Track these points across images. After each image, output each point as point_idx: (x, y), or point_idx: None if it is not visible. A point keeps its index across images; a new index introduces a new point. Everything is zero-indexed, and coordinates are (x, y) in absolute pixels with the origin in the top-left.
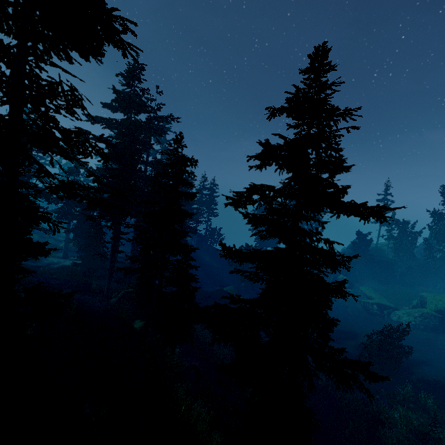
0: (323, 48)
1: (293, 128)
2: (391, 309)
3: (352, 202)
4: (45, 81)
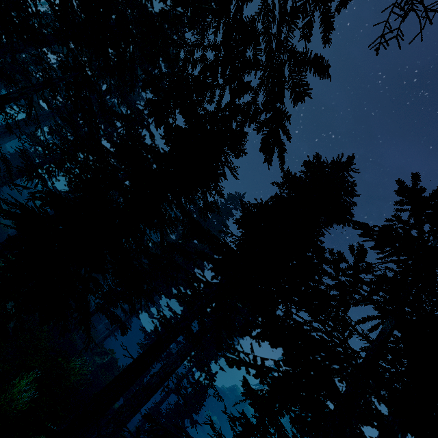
0: None
1: None
2: None
3: None
4: None
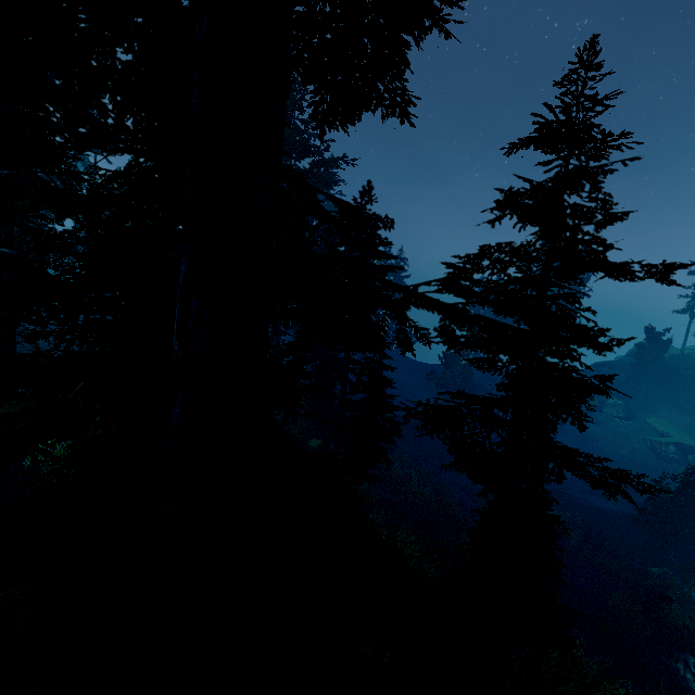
0: (592, 44)
1: (544, 164)
2: None
3: (627, 262)
4: None
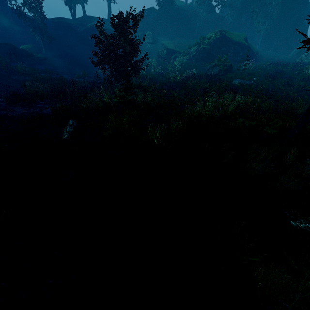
0: None
1: None
2: (178, 54)
3: None
4: None
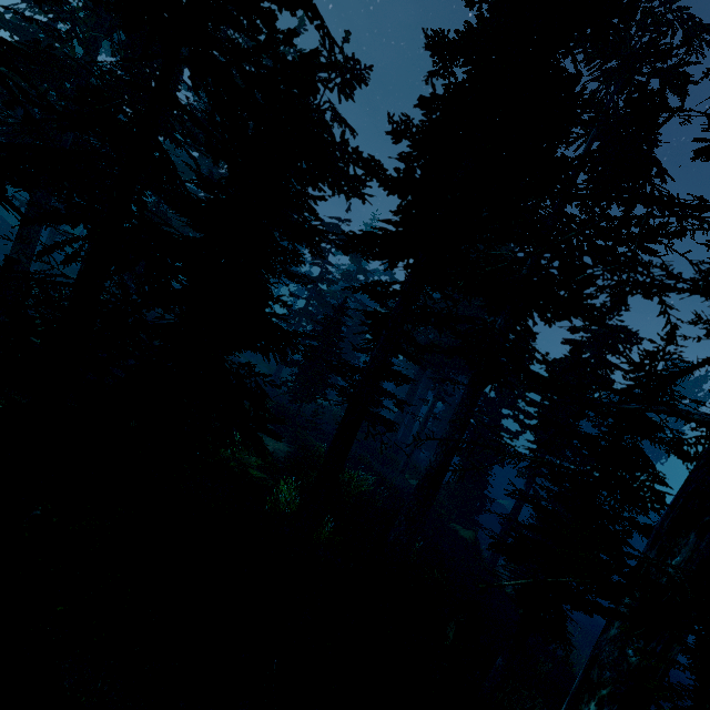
0: None
1: None
2: None
3: None
4: (543, 218)
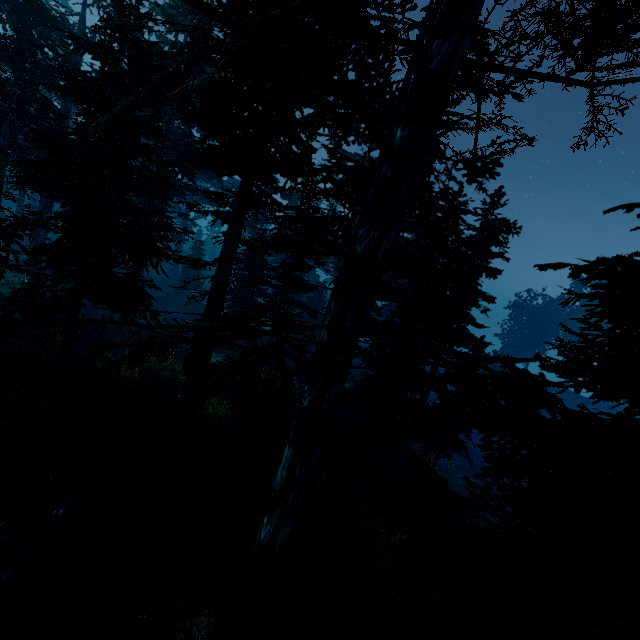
0: None
1: None
2: None
3: None
4: None
